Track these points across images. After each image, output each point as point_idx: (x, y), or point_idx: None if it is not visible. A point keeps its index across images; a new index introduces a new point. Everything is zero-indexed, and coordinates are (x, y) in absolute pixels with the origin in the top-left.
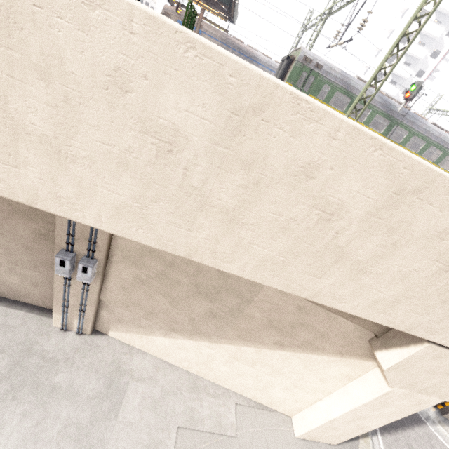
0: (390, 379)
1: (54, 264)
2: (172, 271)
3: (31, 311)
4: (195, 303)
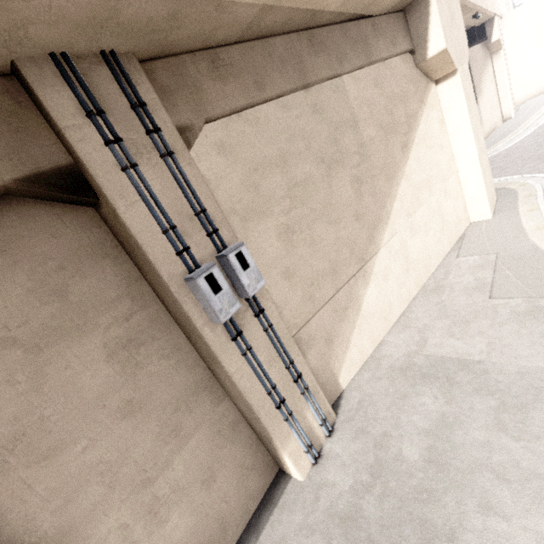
0: (452, 58)
1: (201, 334)
2: (292, 169)
3: (257, 530)
4: (339, 188)
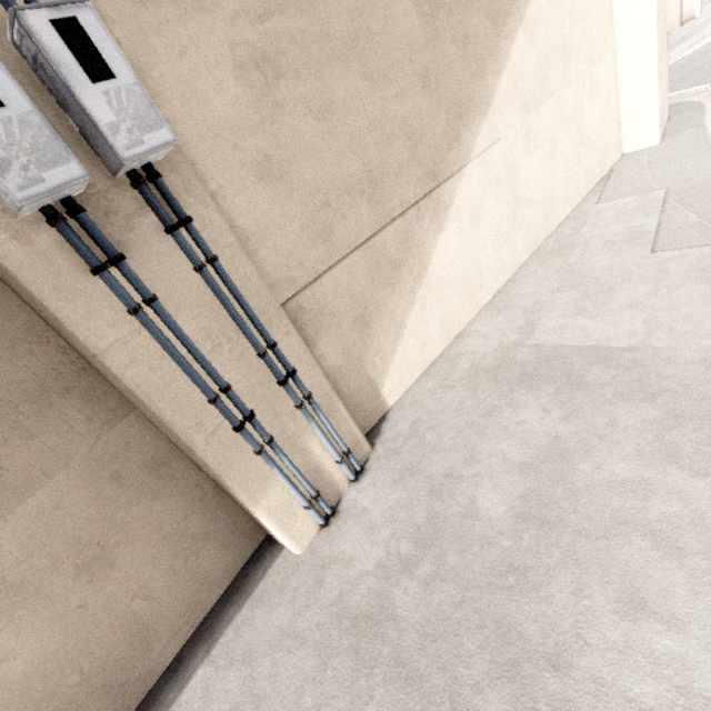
0: None
1: None
2: None
3: (211, 638)
4: None
